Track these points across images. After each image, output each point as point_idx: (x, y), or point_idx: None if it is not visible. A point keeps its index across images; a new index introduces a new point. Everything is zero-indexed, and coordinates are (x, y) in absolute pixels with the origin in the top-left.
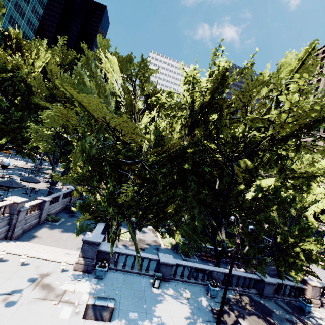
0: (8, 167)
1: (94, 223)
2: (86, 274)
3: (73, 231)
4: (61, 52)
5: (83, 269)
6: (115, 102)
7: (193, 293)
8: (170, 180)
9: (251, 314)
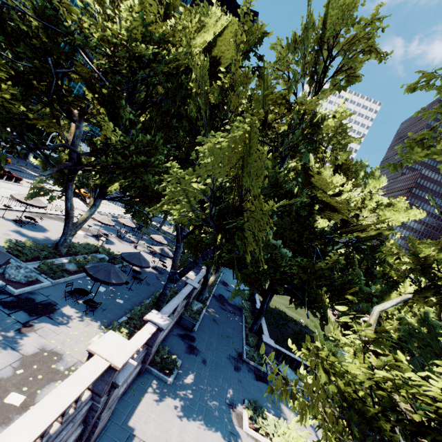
0: (107, 224)
1: None
2: None
3: (203, 415)
4: (240, 26)
5: None
6: None
7: None
8: None
9: None
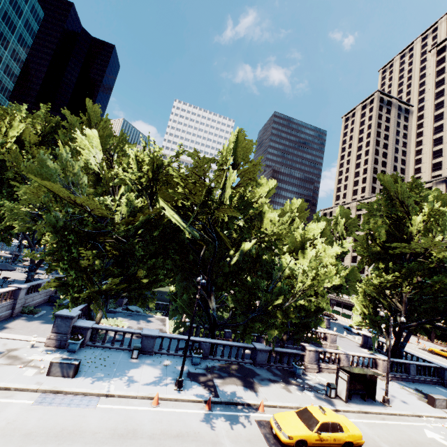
0: None
1: None
2: (59, 349)
3: None
4: (42, 119)
5: (55, 345)
6: (96, 175)
7: (175, 362)
8: (152, 250)
9: (231, 375)
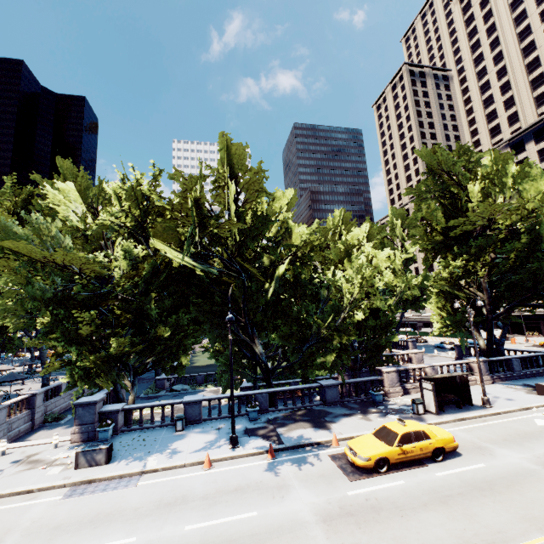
0: None
1: (98, 390)
2: (88, 443)
3: None
4: (10, 194)
5: (83, 439)
6: (83, 236)
7: (230, 424)
8: (170, 304)
9: (297, 421)
